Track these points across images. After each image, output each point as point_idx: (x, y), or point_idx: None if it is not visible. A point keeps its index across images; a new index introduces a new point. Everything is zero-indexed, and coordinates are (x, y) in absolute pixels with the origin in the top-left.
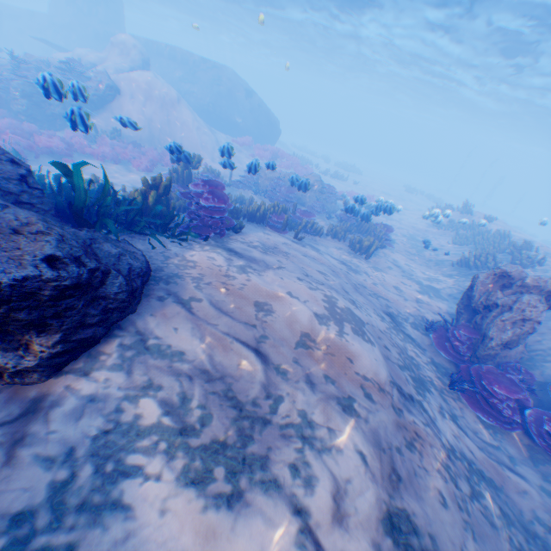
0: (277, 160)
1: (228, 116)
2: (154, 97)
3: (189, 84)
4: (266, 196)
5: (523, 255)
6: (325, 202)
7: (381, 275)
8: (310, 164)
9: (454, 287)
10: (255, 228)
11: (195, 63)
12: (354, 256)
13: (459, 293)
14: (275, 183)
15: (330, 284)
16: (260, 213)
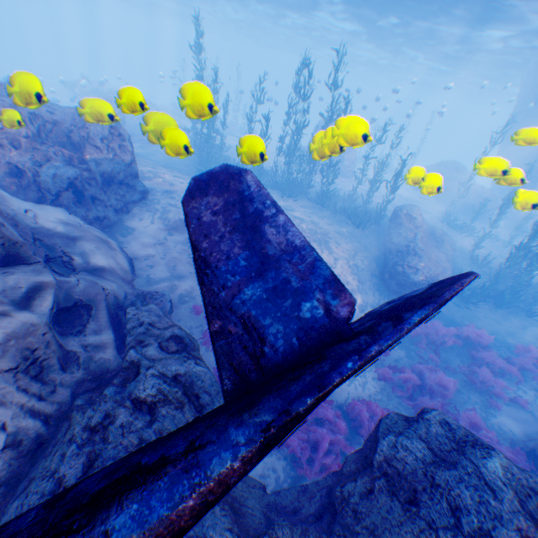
0: None
1: None
2: None
3: None
4: None
5: None
6: None
7: None
8: None
9: None
10: None
11: None
12: None
13: None
14: None
15: None
16: None
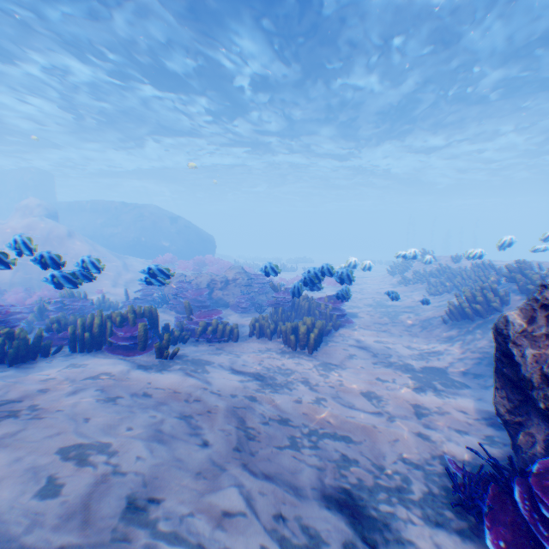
0: (206, 267)
1: (155, 243)
2: (34, 237)
3: (111, 226)
4: (167, 306)
5: (533, 275)
6: (256, 292)
7: (337, 373)
8: (256, 265)
9: (465, 355)
10: (64, 360)
11: (117, 208)
12: (289, 353)
13: (480, 363)
14: (178, 286)
15: (21, 523)
16: (93, 330)
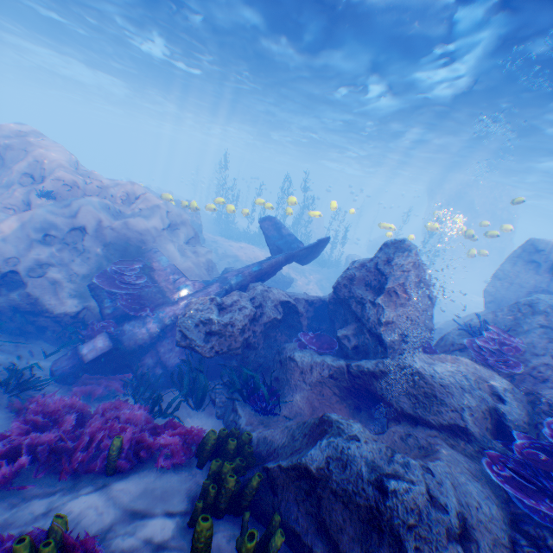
0: None
1: None
2: None
3: None
4: None
5: None
6: None
7: None
8: None
9: None
10: None
11: None
12: None
13: None
14: None
15: None
16: None
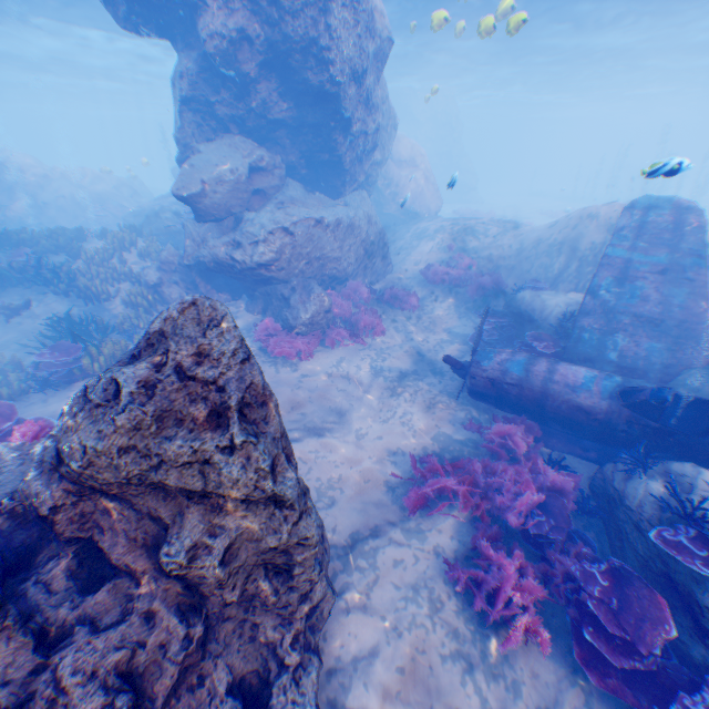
0: None
1: None
2: None
3: None
4: None
5: None
6: None
7: None
8: None
9: None
10: None
11: None
12: None
13: None
14: None
15: None
16: None
